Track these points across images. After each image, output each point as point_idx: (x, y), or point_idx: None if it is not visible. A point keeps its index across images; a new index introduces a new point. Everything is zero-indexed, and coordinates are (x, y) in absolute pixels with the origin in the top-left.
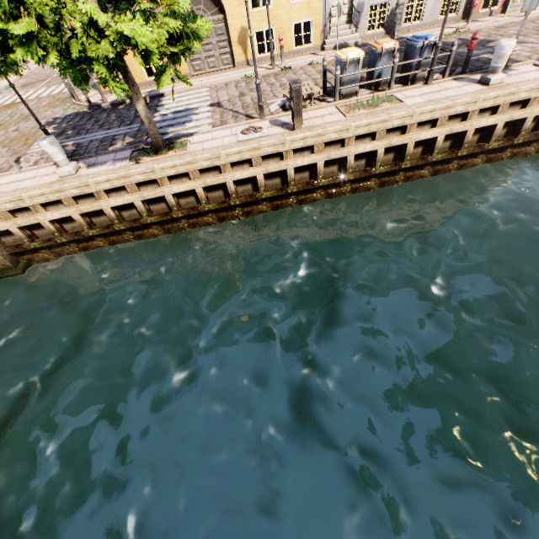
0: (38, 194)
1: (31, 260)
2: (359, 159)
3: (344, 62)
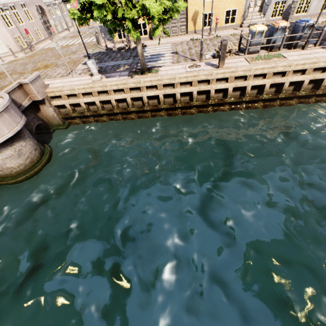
0: (82, 88)
1: (70, 123)
2: (253, 89)
3: (253, 32)
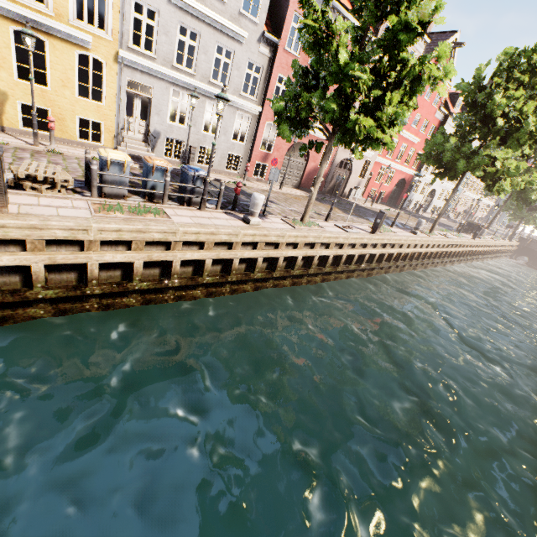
0: None
1: None
2: (112, 269)
3: (105, 160)
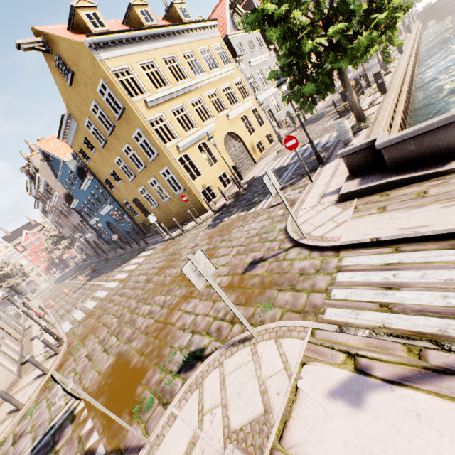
0: None
1: None
2: None
3: None
